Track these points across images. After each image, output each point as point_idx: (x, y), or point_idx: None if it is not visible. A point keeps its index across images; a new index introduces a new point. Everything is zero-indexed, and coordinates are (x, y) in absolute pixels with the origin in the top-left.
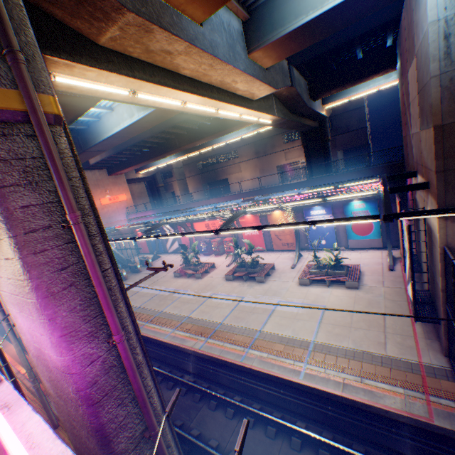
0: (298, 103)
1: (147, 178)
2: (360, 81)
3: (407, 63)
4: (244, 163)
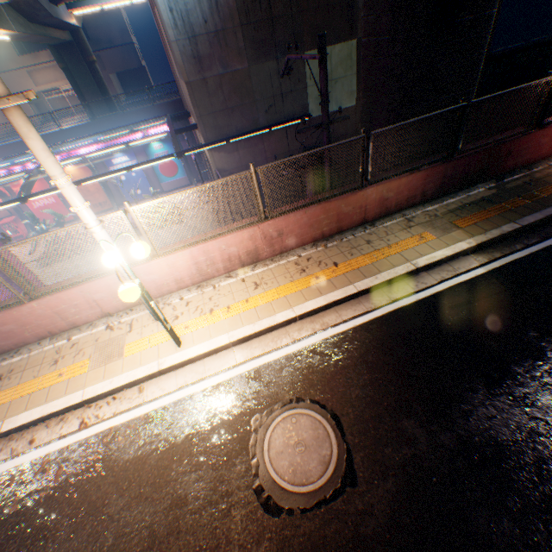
0: (39, 11)
1: None
2: None
3: (153, 2)
4: None
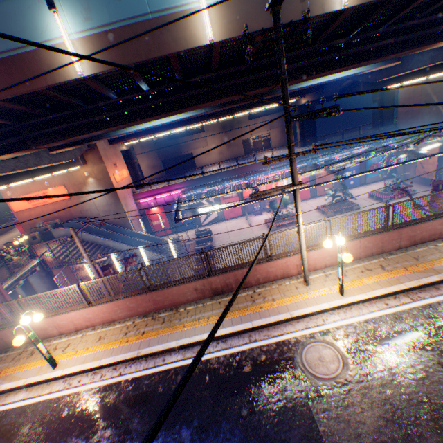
0: None
1: (122, 151)
2: None
3: None
4: (210, 138)
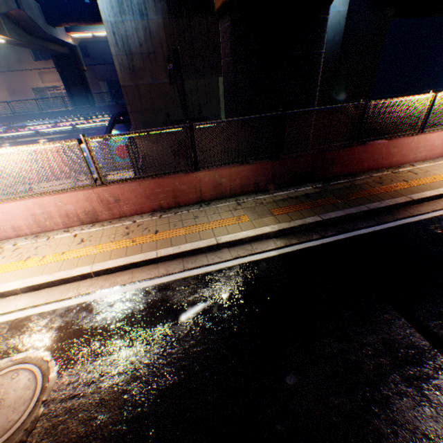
0: (34, 27)
1: None
2: (94, 23)
3: None
4: None
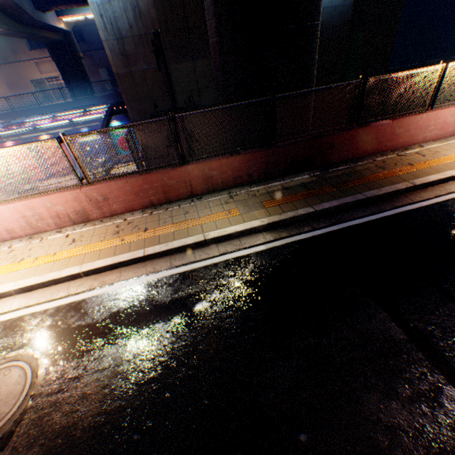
0: (22, 14)
1: None
2: (85, 5)
3: None
4: None
